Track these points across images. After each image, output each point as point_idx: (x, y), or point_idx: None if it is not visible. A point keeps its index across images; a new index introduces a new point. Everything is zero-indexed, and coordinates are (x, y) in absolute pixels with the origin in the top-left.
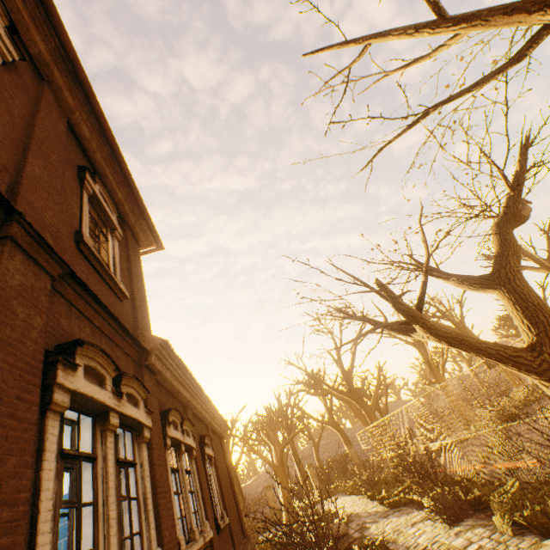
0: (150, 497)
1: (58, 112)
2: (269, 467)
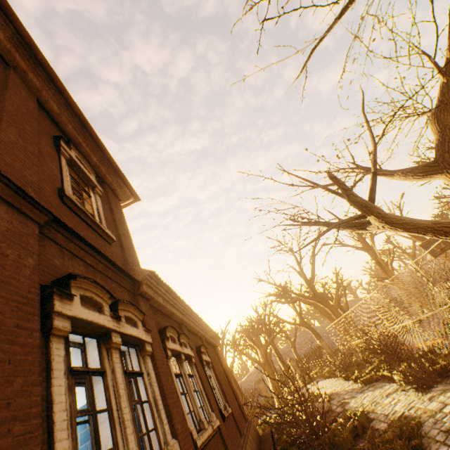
0: (160, 399)
1: (26, 92)
2: (257, 365)
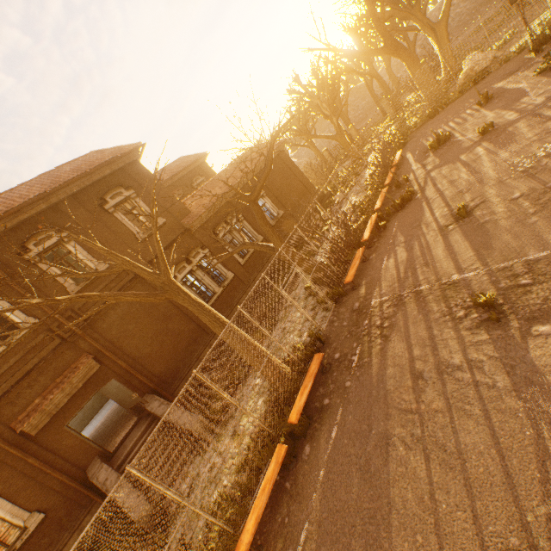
0: (220, 265)
1: (74, 208)
2: None
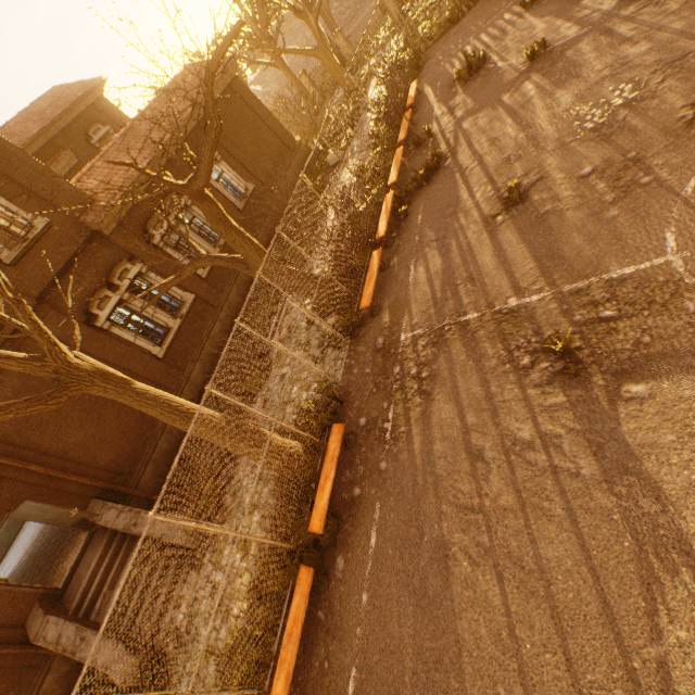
0: None
1: None
2: None
